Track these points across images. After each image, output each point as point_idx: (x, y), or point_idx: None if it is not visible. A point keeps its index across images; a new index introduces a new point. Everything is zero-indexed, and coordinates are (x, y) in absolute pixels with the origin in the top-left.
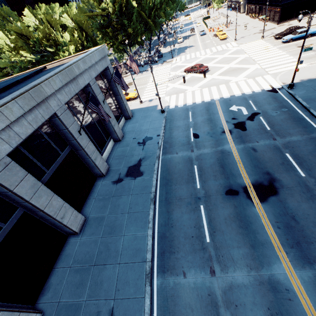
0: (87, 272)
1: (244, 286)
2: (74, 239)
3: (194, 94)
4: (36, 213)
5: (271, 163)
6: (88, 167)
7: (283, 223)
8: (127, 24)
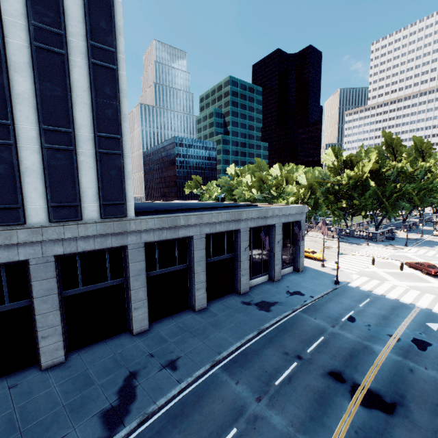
0: (183, 331)
1: (274, 427)
2: (191, 312)
3: (394, 288)
4: (190, 274)
5: (418, 393)
6: (234, 277)
7: (366, 434)
8: (356, 197)
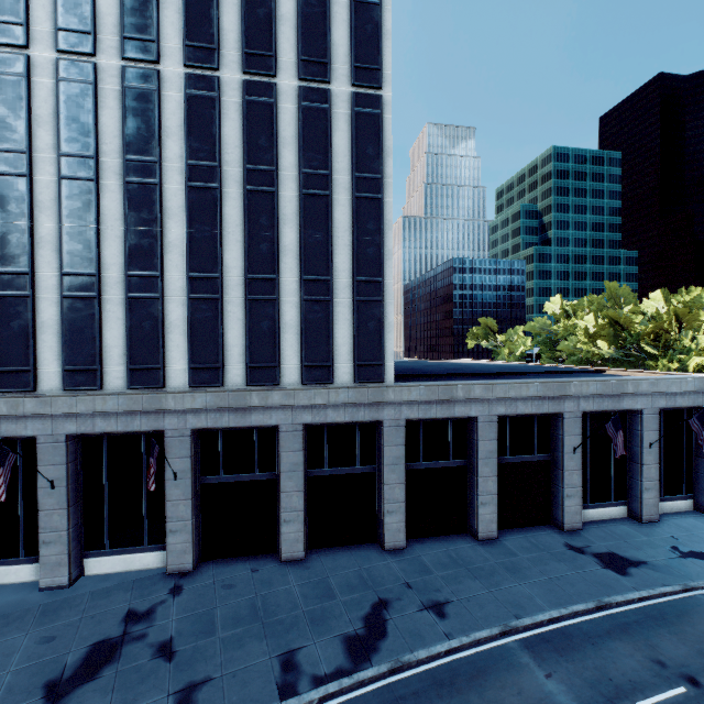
0: (456, 565)
1: None
2: (470, 539)
3: None
4: (471, 477)
5: None
6: (551, 497)
7: None
8: None
